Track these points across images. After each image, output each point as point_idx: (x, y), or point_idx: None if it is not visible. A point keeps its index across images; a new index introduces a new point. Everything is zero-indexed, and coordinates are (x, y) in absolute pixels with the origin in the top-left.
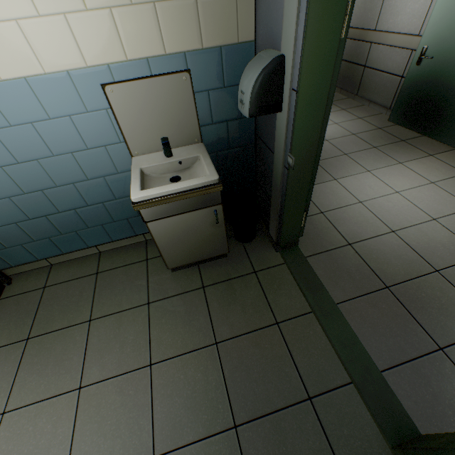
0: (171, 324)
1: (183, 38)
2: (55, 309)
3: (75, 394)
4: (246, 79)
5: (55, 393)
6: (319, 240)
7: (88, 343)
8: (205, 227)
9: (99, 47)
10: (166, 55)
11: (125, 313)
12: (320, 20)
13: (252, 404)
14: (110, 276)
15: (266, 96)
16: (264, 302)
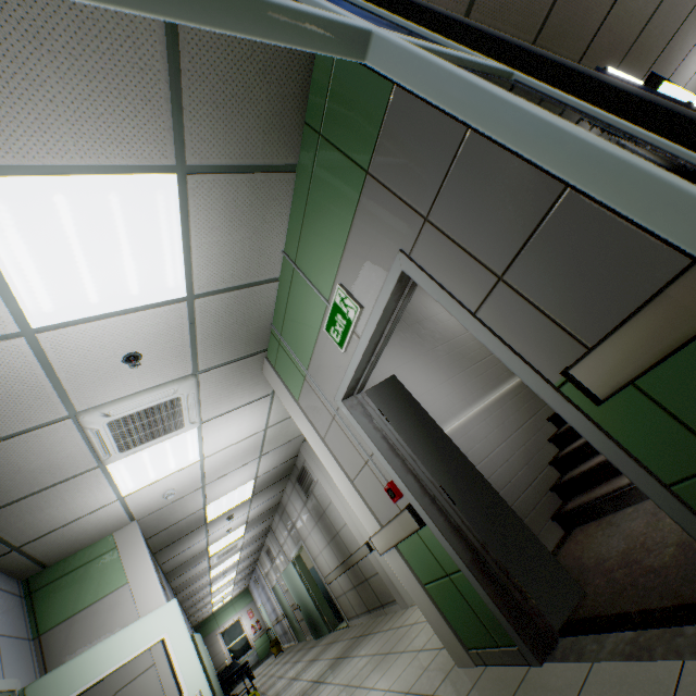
0: None
1: None
2: None
3: None
4: None
5: None
6: None
7: None
8: None
9: None
10: None
11: None
12: None
13: None
14: None
15: None
16: None
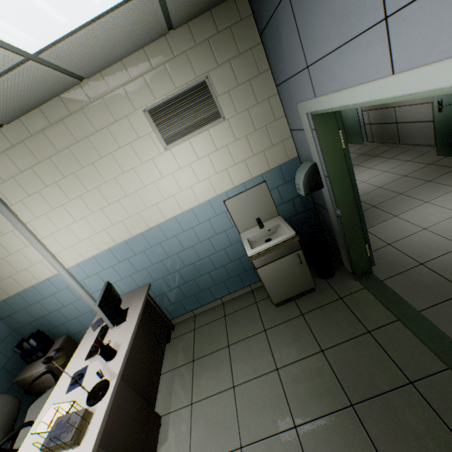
0: (285, 342)
1: (260, 169)
2: (204, 341)
3: (231, 390)
4: (298, 178)
5: (218, 391)
6: (391, 266)
7: (231, 359)
8: (293, 268)
9: (222, 185)
10: (252, 178)
11: (250, 338)
12: (328, 147)
13: (361, 389)
14: (234, 316)
15: (311, 183)
16: (353, 318)
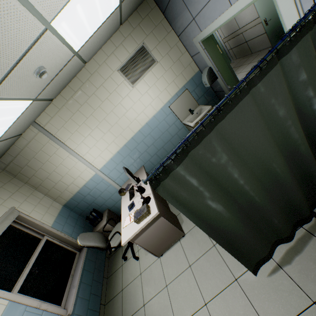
0: None
1: (182, 83)
2: None
3: None
4: (203, 78)
5: None
6: None
7: None
8: None
9: (165, 98)
10: (180, 89)
11: None
12: (214, 55)
13: None
14: None
15: (211, 78)
16: None
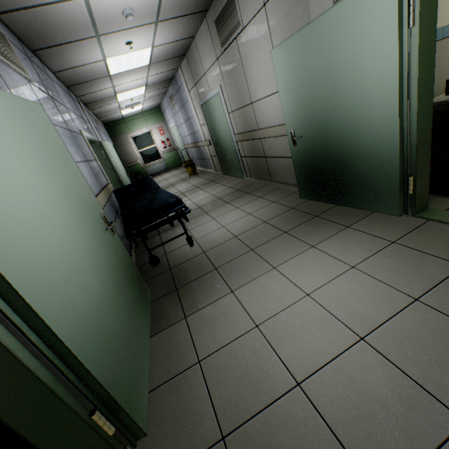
0: None
1: None
2: None
3: None
4: None
5: None
6: (176, 436)
7: None
8: None
9: None
10: None
11: None
12: None
13: None
14: None
15: None
16: None
